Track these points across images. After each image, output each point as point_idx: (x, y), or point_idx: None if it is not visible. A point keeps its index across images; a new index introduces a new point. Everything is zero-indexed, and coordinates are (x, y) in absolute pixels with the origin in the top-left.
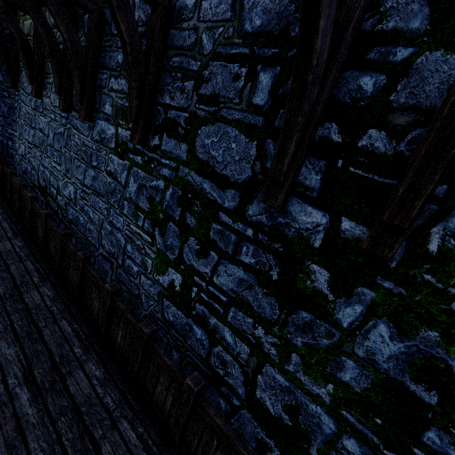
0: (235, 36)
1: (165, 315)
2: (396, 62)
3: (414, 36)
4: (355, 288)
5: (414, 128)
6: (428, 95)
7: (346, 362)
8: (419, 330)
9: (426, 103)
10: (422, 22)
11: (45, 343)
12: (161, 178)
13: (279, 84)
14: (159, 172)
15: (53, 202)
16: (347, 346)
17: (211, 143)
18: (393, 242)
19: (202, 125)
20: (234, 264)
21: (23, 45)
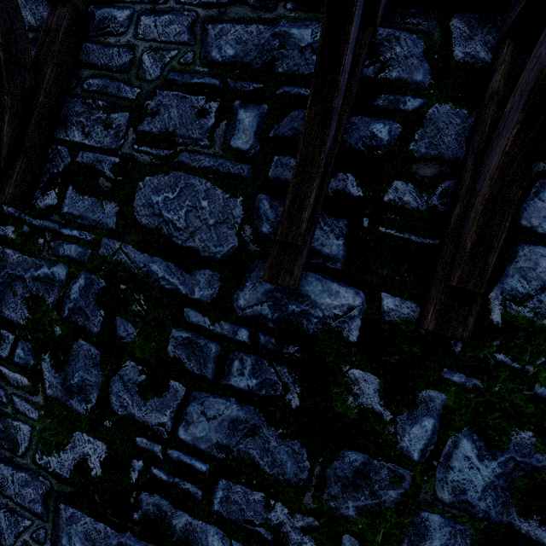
0: (197, 63)
1: (62, 543)
2: (408, 111)
3: (420, 88)
4: (418, 394)
5: (442, 180)
6: (448, 146)
7: (429, 519)
8: (509, 435)
9: (448, 154)
10: (425, 76)
11: None
12: (59, 260)
13: (269, 125)
14: (56, 251)
15: None
16: (425, 491)
17: (164, 200)
18: (466, 316)
19: (147, 174)
20: (220, 394)
21: None
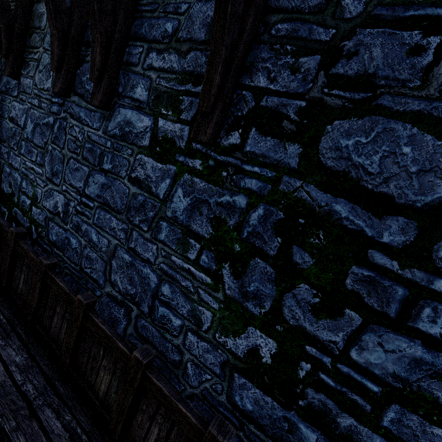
0: None
1: (235, 399)
2: None
3: None
4: None
5: None
6: None
7: None
8: None
9: None
10: None
11: None
12: (240, 191)
13: None
14: (238, 183)
15: (23, 216)
16: None
17: (354, 144)
18: None
19: (336, 118)
20: (402, 333)
21: (1, 6)
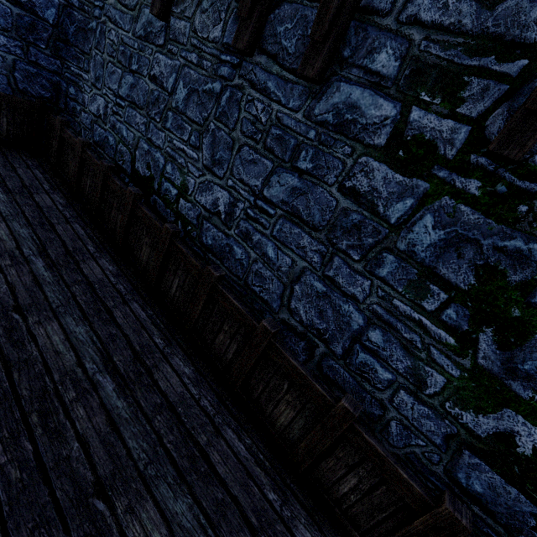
0: None
1: (457, 475)
2: None
3: None
4: None
5: None
6: None
7: None
8: None
9: None
10: None
11: (220, 480)
12: None
13: None
14: None
15: (166, 208)
16: None
17: None
18: None
19: None
20: None
21: None
